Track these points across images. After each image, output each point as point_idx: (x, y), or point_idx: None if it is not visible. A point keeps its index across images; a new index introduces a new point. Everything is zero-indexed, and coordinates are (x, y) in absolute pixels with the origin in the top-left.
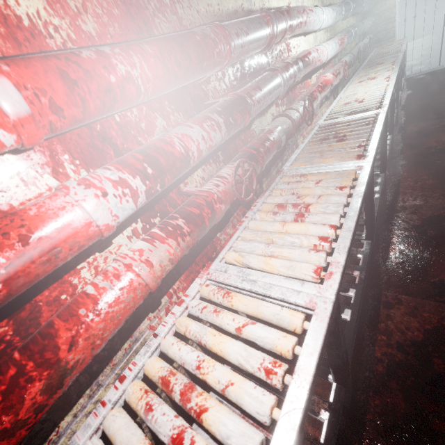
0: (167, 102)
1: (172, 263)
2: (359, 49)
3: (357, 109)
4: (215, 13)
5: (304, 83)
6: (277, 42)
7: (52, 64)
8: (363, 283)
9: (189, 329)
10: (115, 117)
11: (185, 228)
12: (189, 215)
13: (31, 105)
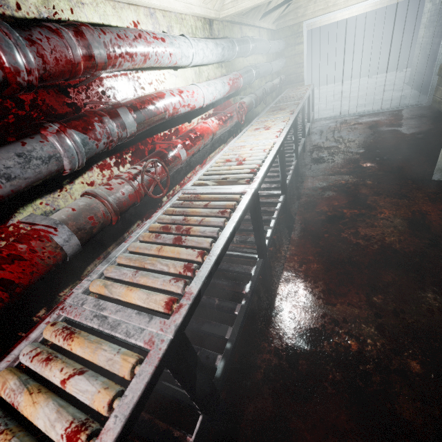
0: None
1: None
2: (265, 90)
3: (229, 176)
4: None
5: (177, 128)
6: (69, 79)
7: None
8: None
9: None
10: None
11: None
12: None
13: None
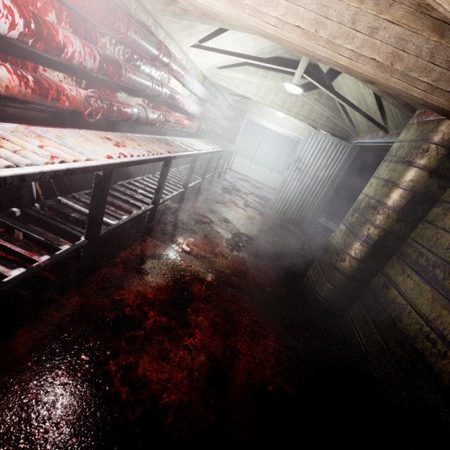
0: (66, 13)
1: (6, 90)
2: (213, 130)
3: (188, 145)
4: (131, 11)
5: (170, 111)
6: (161, 66)
7: None
8: (136, 216)
9: None
10: None
11: (31, 83)
12: (39, 81)
13: None
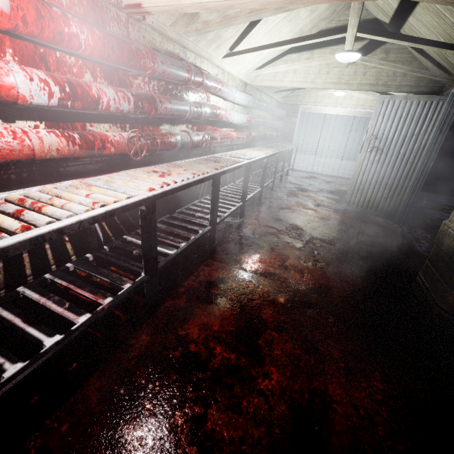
0: (99, 69)
1: (58, 153)
2: (265, 134)
3: (238, 156)
4: (157, 46)
5: (216, 128)
6: (196, 87)
7: (34, 1)
8: (193, 242)
9: (53, 190)
10: (57, 53)
11: (78, 140)
12: (84, 136)
13: (12, 10)
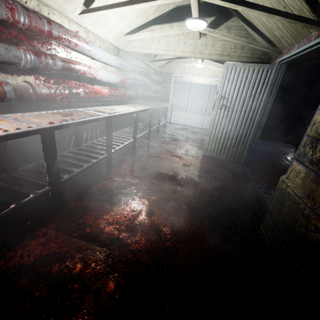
0: None
1: None
2: (143, 94)
3: (102, 111)
4: None
5: (84, 84)
6: (37, 35)
7: None
8: (7, 214)
9: None
10: None
11: None
12: None
13: None
